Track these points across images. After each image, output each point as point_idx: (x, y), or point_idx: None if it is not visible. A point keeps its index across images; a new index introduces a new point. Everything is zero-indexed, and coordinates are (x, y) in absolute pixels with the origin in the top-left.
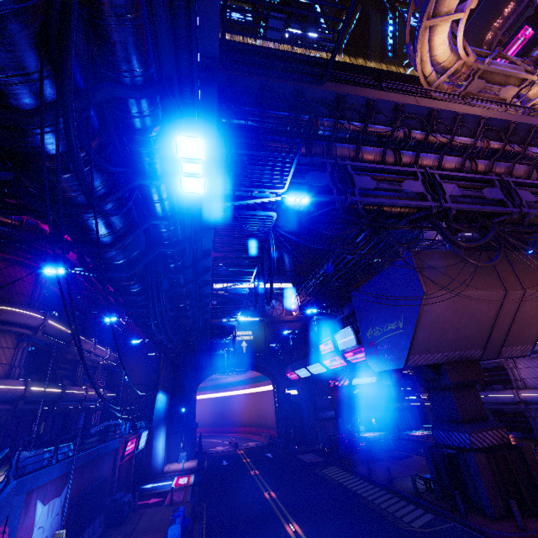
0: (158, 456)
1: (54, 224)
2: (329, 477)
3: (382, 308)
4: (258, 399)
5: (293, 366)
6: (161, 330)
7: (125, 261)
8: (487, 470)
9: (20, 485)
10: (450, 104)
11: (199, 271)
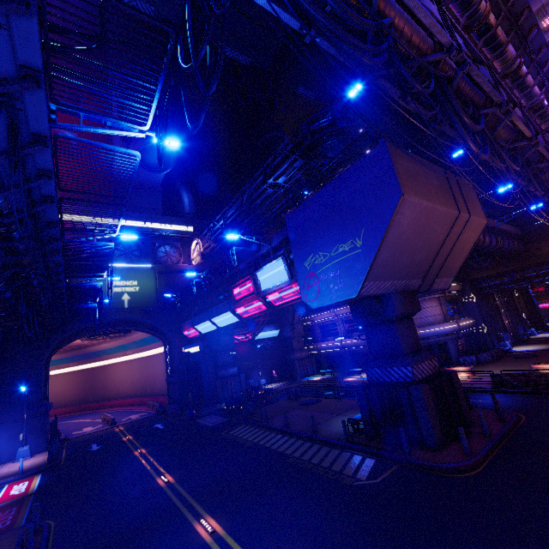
0: None
1: None
2: (241, 438)
3: (331, 226)
4: (144, 365)
5: (193, 321)
6: None
7: None
8: (431, 401)
9: None
10: None
11: None
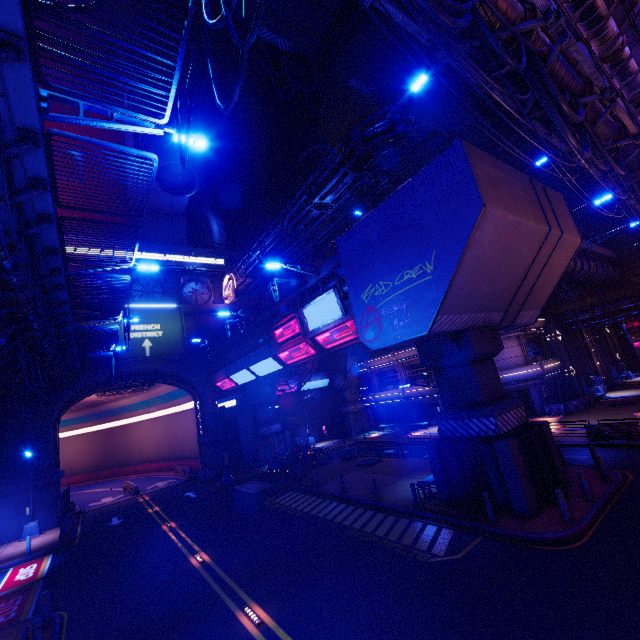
0: None
1: None
2: (289, 507)
3: (394, 249)
4: (171, 424)
5: (228, 370)
6: None
7: None
8: (520, 458)
9: None
10: None
11: None
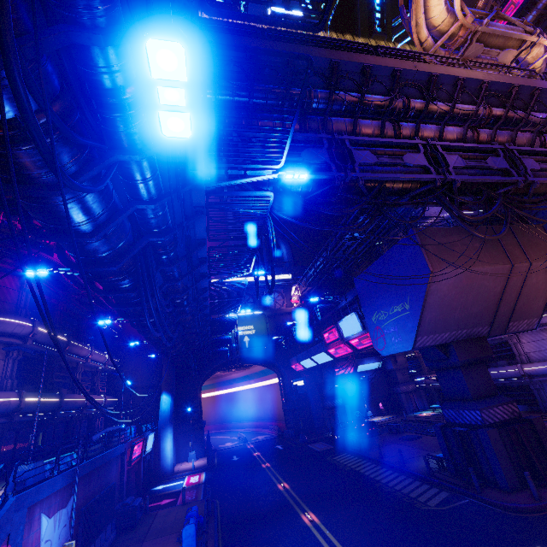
0: (167, 457)
1: (23, 213)
2: (341, 463)
3: (386, 291)
4: (264, 393)
5: (298, 358)
6: (158, 328)
7: (111, 252)
8: (500, 444)
9: (20, 501)
10: (450, 68)
11: (194, 264)
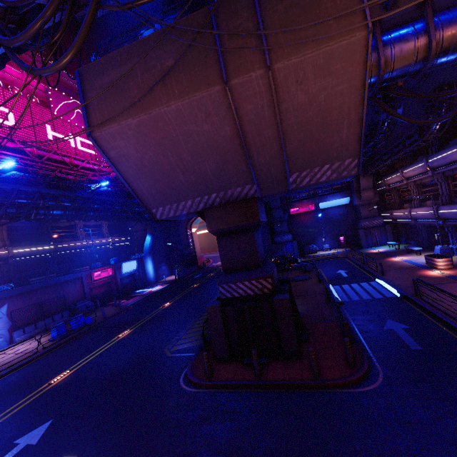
0: (149, 274)
1: None
2: None
3: None
4: None
5: None
6: None
7: None
8: (218, 320)
9: None
10: None
11: None
